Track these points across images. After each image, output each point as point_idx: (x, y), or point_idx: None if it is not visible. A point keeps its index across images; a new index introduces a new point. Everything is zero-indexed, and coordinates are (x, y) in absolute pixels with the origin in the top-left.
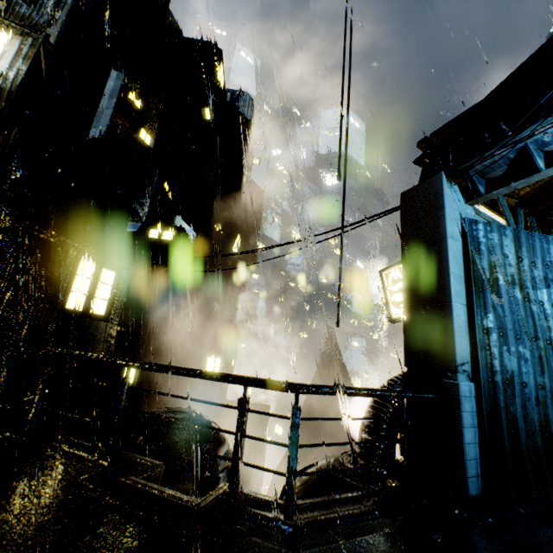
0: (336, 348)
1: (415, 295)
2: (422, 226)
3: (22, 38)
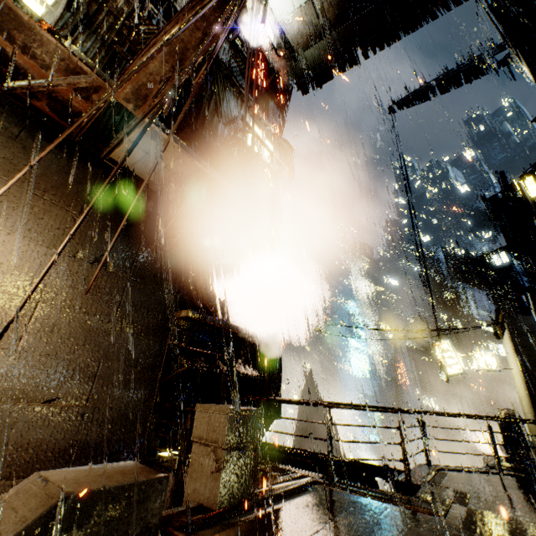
0: (316, 386)
1: (532, 374)
2: (527, 339)
3: (279, 151)
